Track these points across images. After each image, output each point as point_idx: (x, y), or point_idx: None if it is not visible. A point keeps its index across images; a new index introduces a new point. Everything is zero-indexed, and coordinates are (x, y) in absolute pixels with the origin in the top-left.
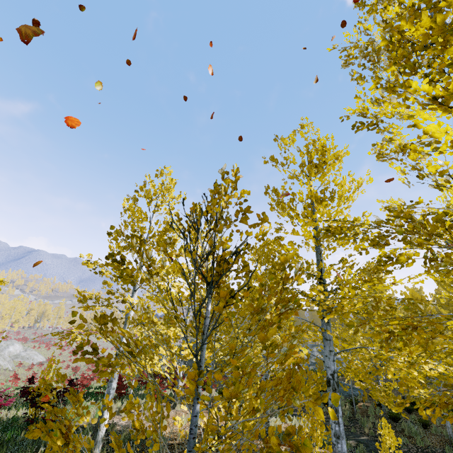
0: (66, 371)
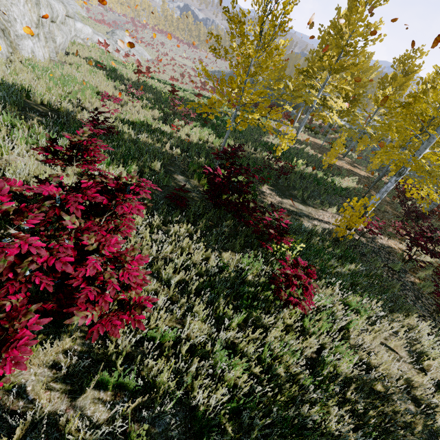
0: (172, 74)
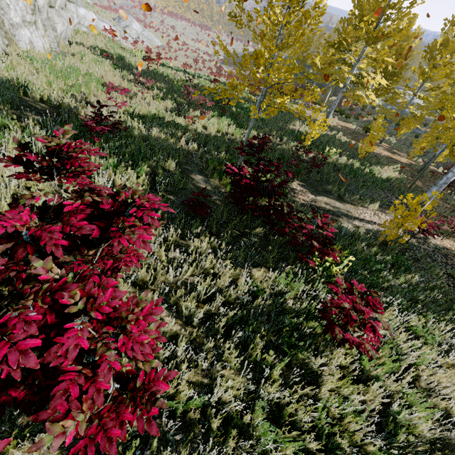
0: (185, 60)
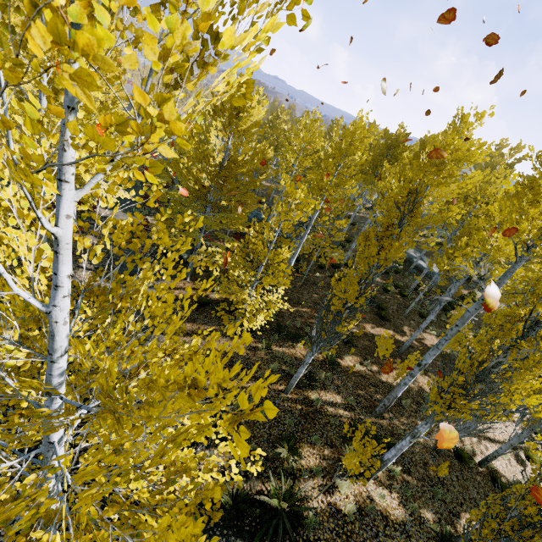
0: None
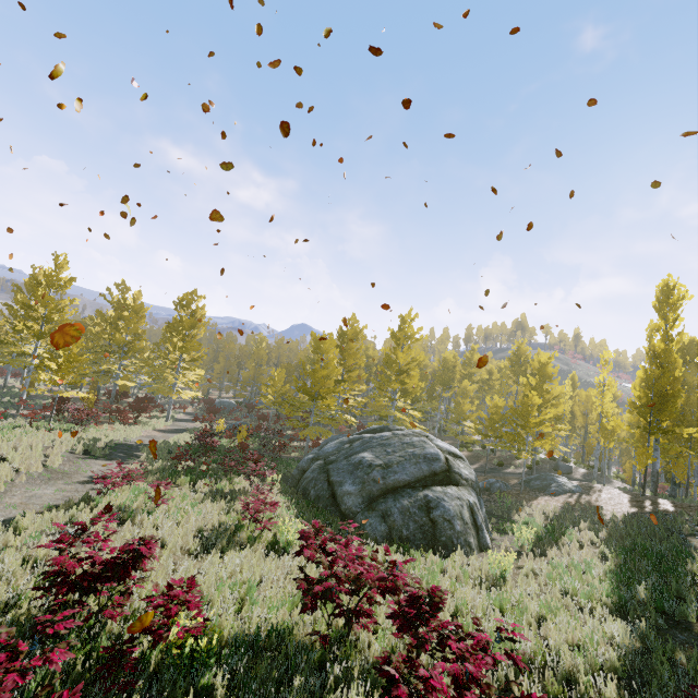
0: None
